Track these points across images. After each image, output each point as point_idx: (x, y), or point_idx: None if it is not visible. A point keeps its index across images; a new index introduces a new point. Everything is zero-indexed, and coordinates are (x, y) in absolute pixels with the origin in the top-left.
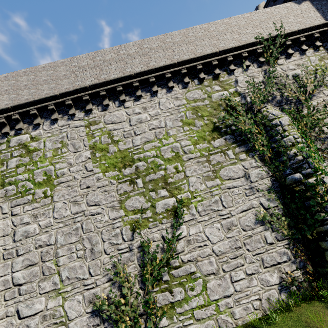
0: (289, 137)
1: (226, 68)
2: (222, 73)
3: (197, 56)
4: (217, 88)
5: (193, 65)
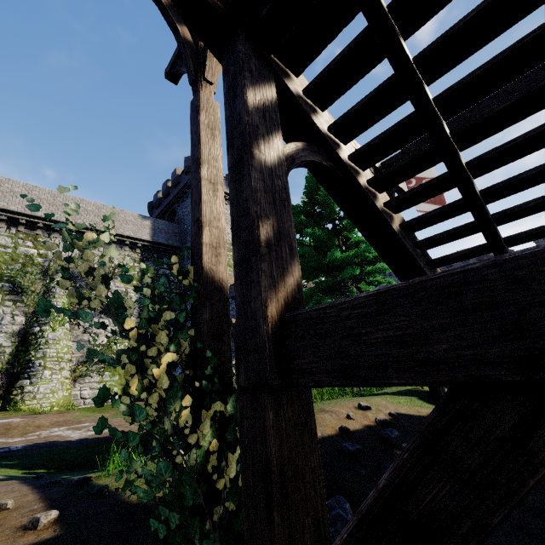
0: (54, 302)
1: (52, 233)
2: (44, 235)
3: (25, 213)
4: (29, 244)
5: (17, 218)
